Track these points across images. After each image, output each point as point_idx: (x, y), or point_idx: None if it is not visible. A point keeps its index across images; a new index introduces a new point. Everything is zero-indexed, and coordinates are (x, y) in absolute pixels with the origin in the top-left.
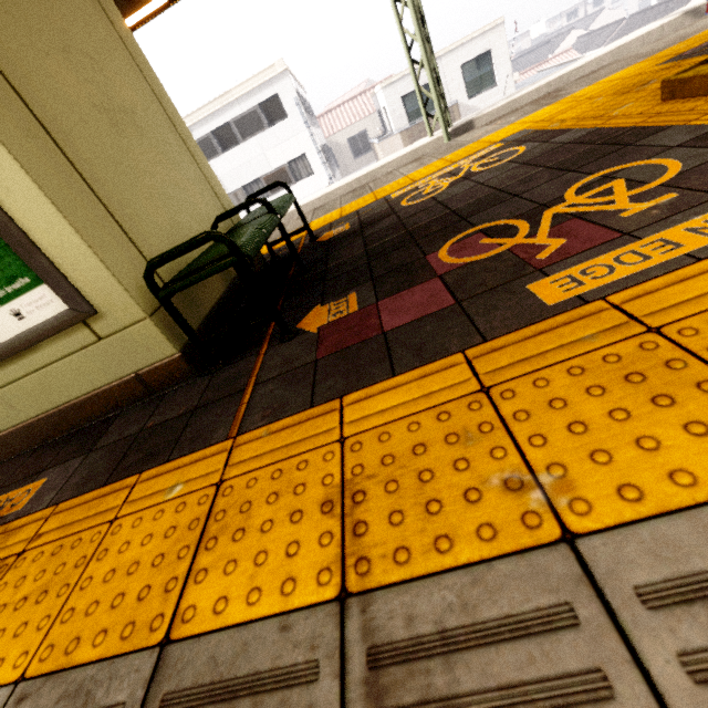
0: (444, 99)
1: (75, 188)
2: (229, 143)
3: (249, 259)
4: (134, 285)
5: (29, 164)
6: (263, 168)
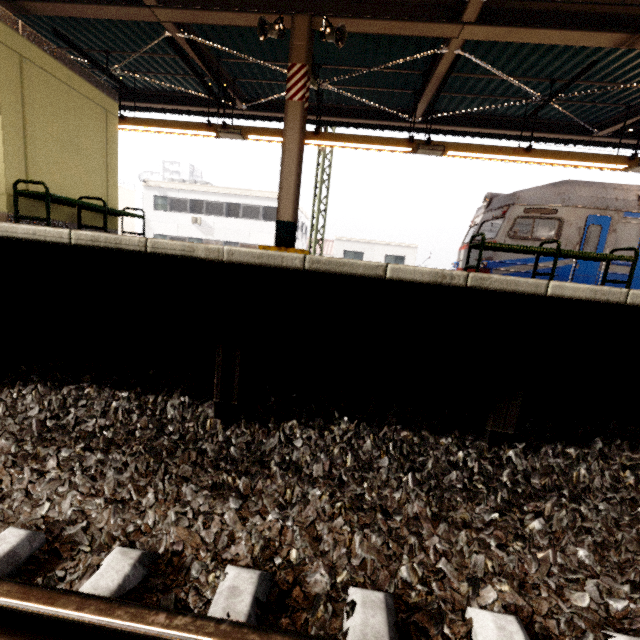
0: (321, 250)
1: (19, 151)
2: (233, 214)
3: (52, 198)
4: (11, 185)
5: (7, 137)
6: (244, 239)
